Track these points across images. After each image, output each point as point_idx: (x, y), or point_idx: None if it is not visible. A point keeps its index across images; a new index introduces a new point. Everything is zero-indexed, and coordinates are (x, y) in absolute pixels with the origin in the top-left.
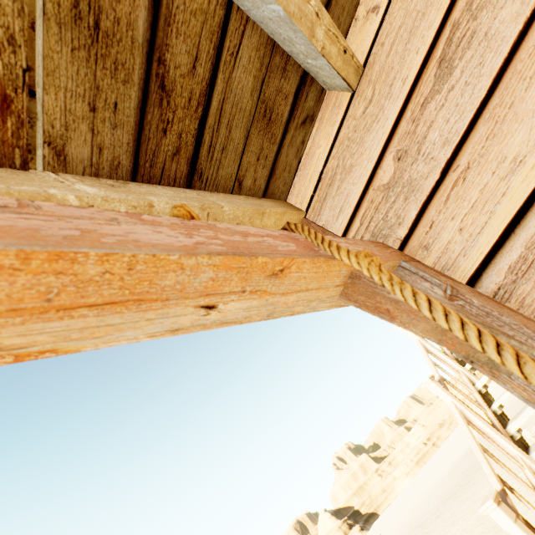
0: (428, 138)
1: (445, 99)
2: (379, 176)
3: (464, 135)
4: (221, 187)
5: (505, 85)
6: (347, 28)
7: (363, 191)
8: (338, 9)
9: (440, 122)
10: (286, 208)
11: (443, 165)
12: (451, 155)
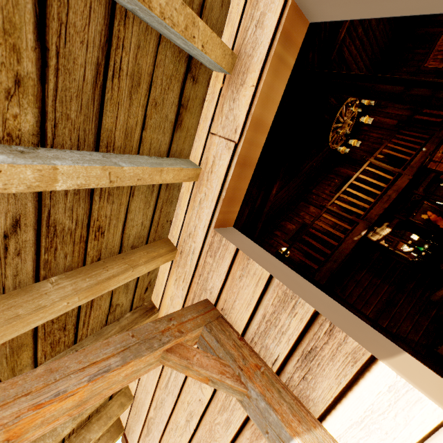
0: None
1: (149, 441)
2: None
3: None
4: None
5: None
6: None
7: None
8: None
9: None
10: (111, 440)
11: None
12: None
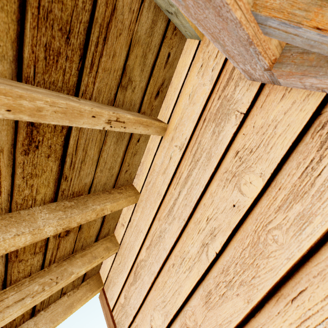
0: (131, 300)
1: (135, 290)
2: (121, 298)
3: (137, 311)
4: (53, 302)
5: (145, 305)
6: (116, 224)
7: (117, 298)
8: (107, 227)
9: (133, 297)
10: (90, 292)
11: (133, 316)
12: (135, 314)
